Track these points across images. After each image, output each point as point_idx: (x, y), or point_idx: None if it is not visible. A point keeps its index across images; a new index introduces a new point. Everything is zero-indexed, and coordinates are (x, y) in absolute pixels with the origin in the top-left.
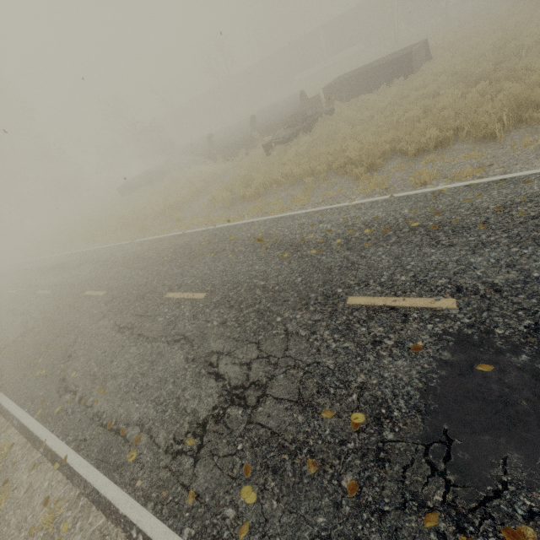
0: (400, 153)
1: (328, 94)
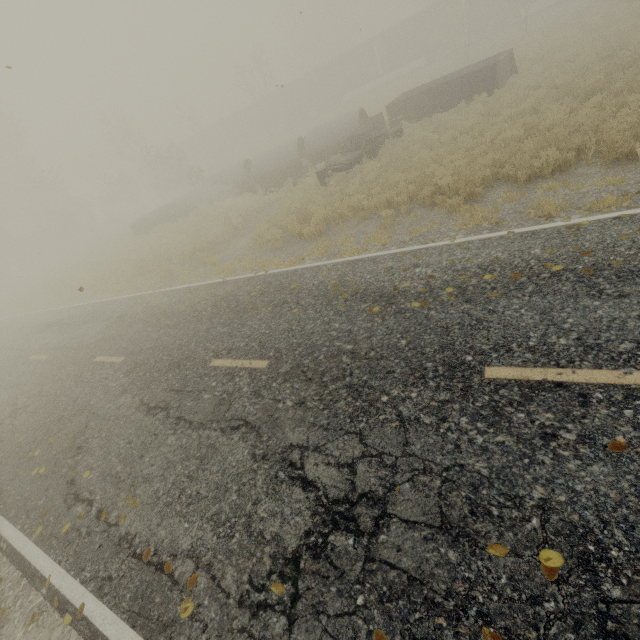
0: (504, 180)
1: (393, 114)
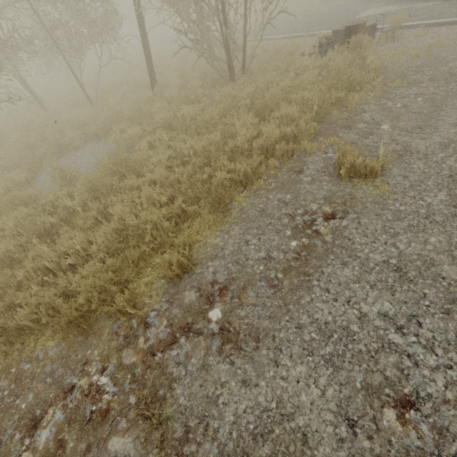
0: None
1: None
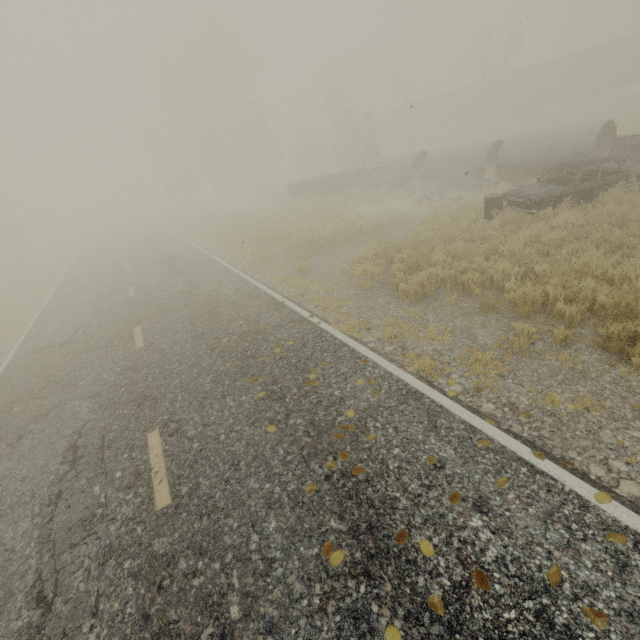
0: None
1: None
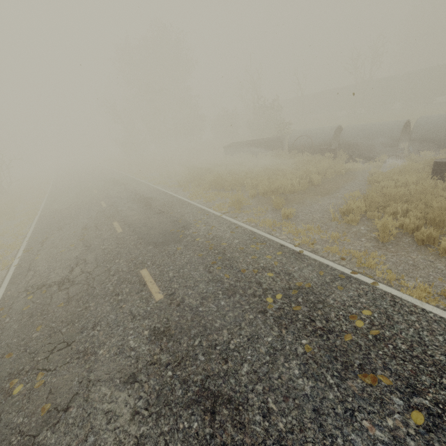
0: None
1: None
